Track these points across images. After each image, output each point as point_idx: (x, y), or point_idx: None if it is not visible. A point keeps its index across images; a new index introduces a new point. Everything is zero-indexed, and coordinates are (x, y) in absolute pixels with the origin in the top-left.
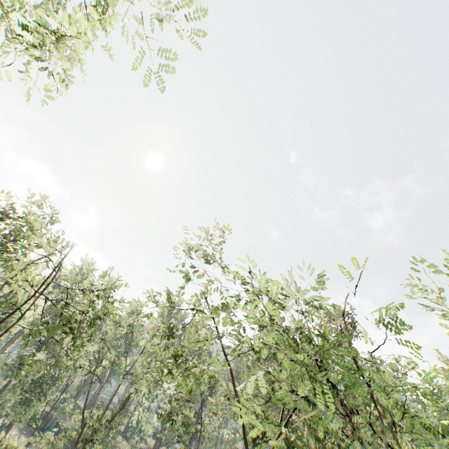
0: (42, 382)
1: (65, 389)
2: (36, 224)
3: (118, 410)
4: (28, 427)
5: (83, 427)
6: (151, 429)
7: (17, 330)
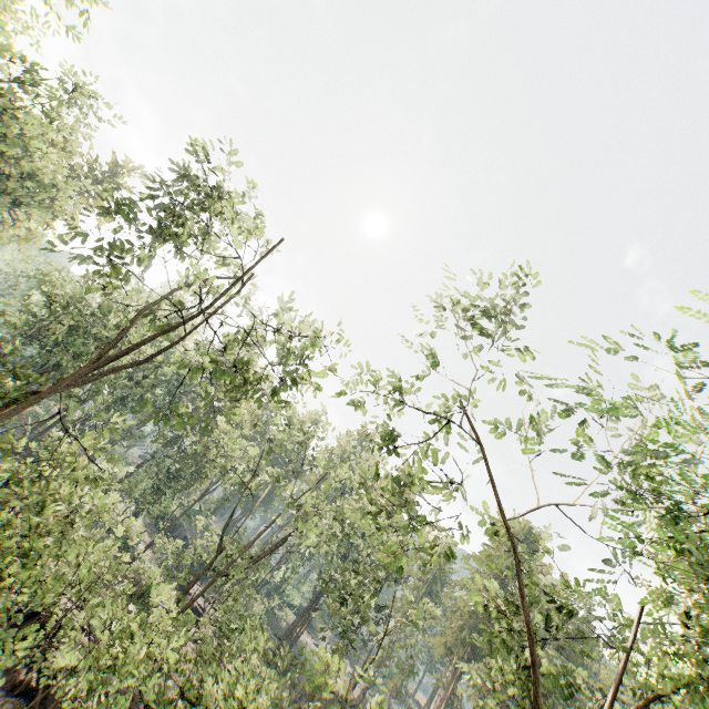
0: (179, 476)
1: (204, 494)
2: (228, 196)
3: (267, 550)
4: (153, 527)
5: (219, 553)
6: (299, 599)
7: (164, 401)
